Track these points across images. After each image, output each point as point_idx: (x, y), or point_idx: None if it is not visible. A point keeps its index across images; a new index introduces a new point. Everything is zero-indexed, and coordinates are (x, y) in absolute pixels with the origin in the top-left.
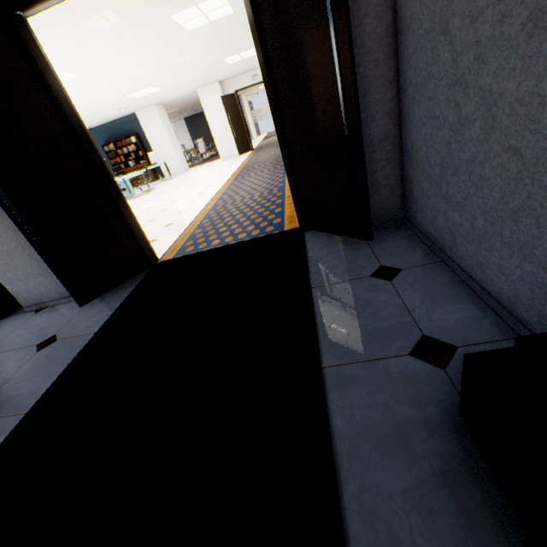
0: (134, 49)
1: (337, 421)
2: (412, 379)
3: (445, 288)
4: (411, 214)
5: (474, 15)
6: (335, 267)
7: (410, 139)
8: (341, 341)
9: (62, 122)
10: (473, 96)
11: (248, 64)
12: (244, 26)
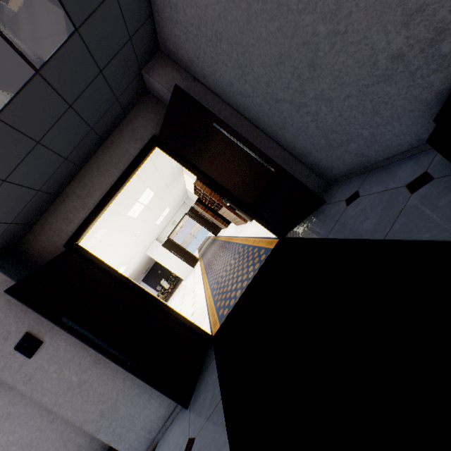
0: (111, 246)
1: (424, 237)
2: (427, 194)
3: (386, 172)
4: (330, 176)
5: (287, 86)
6: (324, 223)
7: (296, 148)
8: (374, 227)
9: (116, 281)
10: (311, 103)
11: (167, 218)
12: (160, 198)
